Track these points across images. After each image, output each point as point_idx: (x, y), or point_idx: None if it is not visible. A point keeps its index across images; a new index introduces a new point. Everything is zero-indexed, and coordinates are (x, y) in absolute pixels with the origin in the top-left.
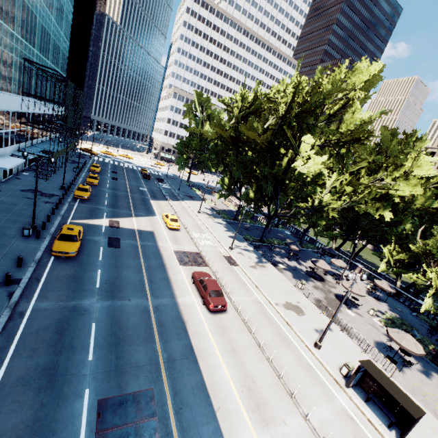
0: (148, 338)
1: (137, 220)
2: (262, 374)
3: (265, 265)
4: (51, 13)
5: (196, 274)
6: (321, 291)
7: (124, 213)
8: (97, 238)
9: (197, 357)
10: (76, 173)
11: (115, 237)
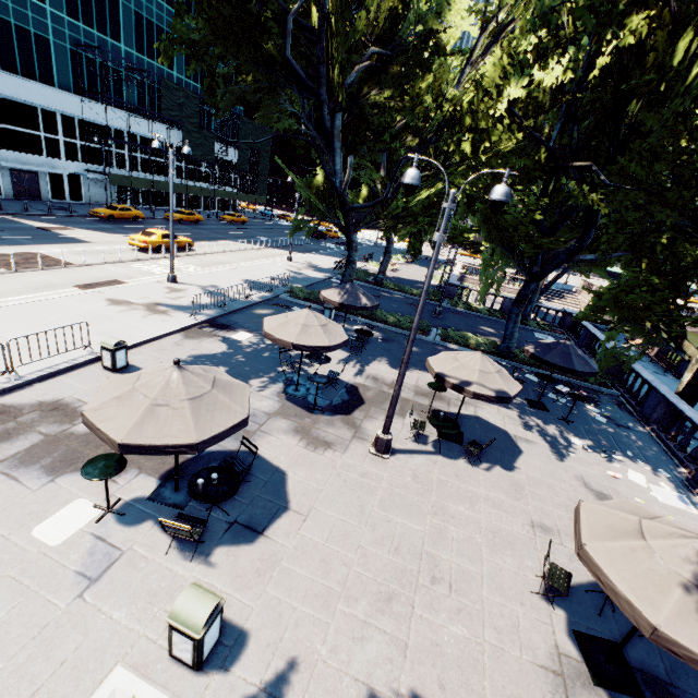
0: None
1: (114, 236)
2: None
3: (169, 313)
4: (169, 3)
5: None
6: None
7: (120, 232)
8: None
9: None
10: None
11: None
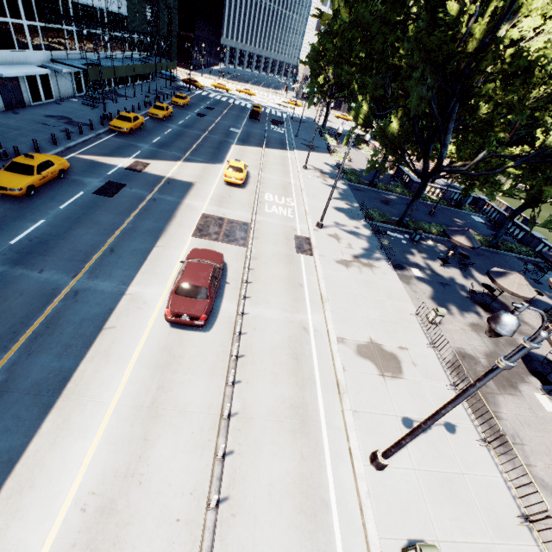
0: (4, 339)
1: (182, 165)
2: (173, 481)
3: (374, 265)
4: None
5: (194, 252)
6: (487, 337)
7: (170, 155)
8: (89, 180)
9: (59, 400)
10: (147, 104)
11: (119, 183)
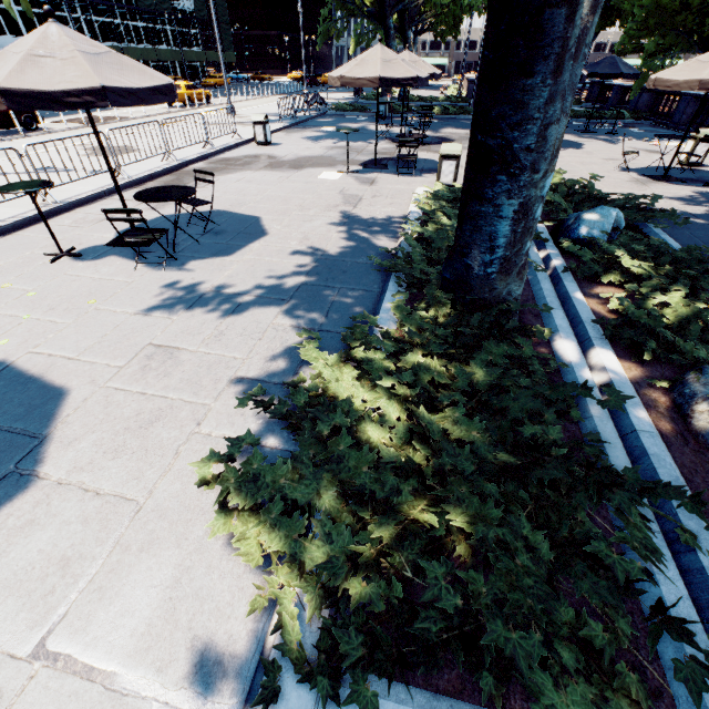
0: None
1: None
2: None
3: None
4: None
5: None
6: (341, 151)
7: None
8: None
9: None
10: None
11: None
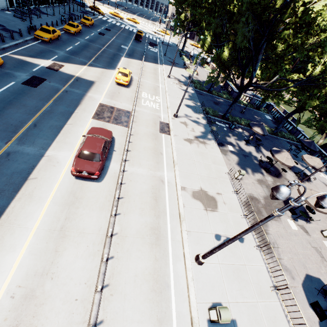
0: None
1: (87, 68)
2: (74, 276)
3: (206, 142)
4: None
5: (92, 129)
6: (266, 187)
7: (78, 60)
8: (19, 74)
9: None
10: (63, 22)
11: (41, 77)
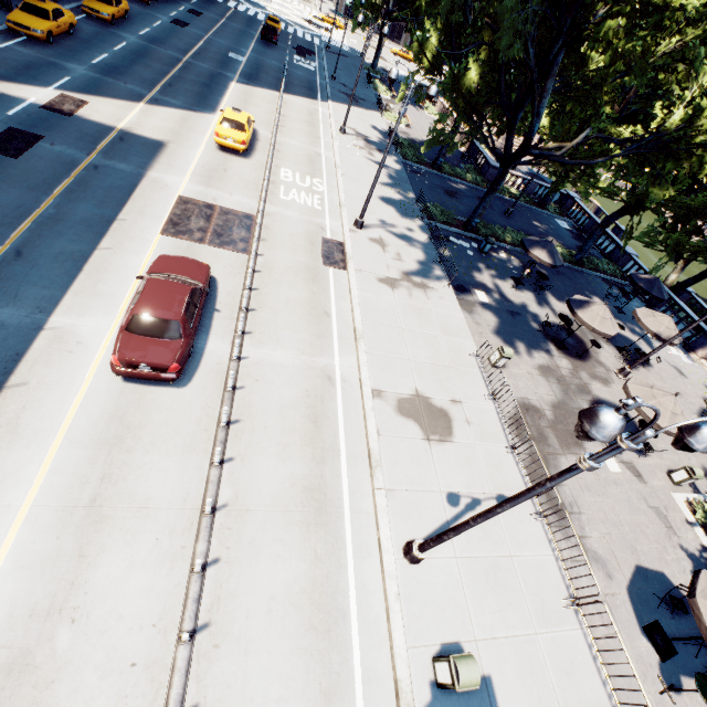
0: None
1: (145, 110)
2: (127, 612)
3: (429, 285)
4: None
5: (161, 261)
6: (556, 383)
7: (124, 89)
8: None
9: None
10: None
11: (29, 132)
